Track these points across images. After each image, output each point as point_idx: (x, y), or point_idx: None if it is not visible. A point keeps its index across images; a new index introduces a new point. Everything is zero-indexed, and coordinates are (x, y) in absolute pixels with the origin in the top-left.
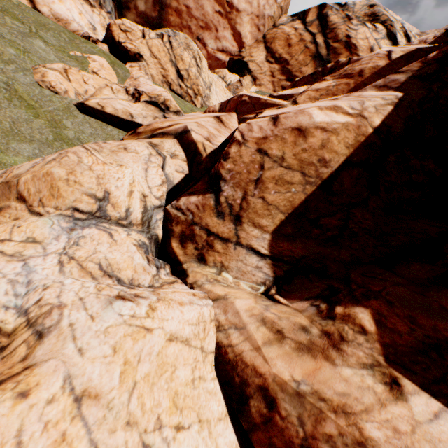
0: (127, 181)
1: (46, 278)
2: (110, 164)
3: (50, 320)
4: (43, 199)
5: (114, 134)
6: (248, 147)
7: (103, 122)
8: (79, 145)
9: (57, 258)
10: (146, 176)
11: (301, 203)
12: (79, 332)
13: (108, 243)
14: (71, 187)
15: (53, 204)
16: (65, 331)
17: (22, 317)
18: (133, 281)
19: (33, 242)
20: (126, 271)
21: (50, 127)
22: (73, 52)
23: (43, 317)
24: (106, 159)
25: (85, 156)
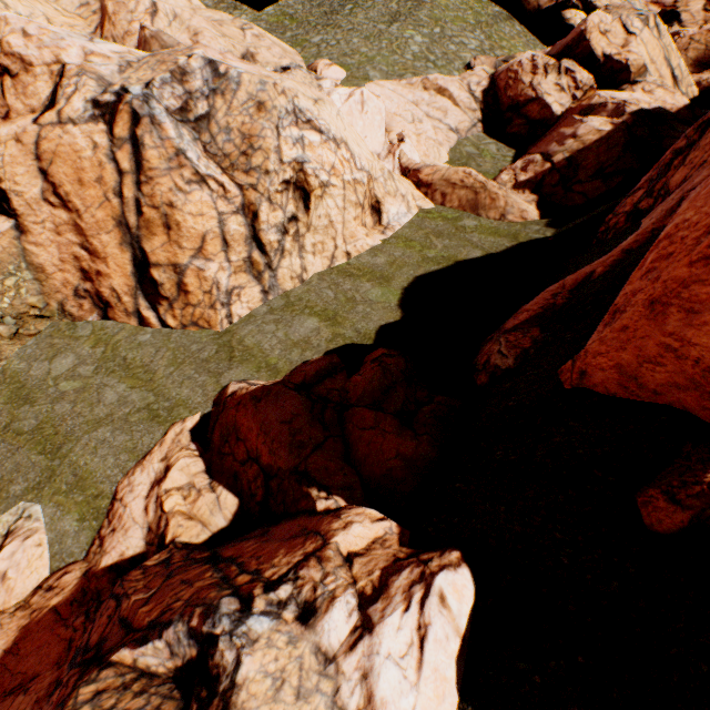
0: None
1: None
2: None
3: None
4: None
5: None
6: (685, 39)
7: None
8: None
9: None
10: None
11: (700, 59)
12: None
13: None
14: None
15: None
16: None
17: None
18: None
19: None
20: None
21: None
22: (571, 11)
23: None
24: None
25: None
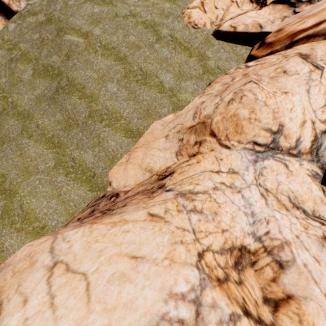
0: (298, 111)
1: (262, 212)
2: (274, 93)
3: (284, 255)
4: (228, 134)
5: (242, 52)
6: None
7: (232, 43)
8: (218, 72)
9: (257, 190)
10: (308, 98)
11: None
12: (315, 275)
13: (285, 174)
14: (251, 125)
15: (236, 138)
16: (303, 271)
17: (257, 242)
18: (313, 212)
19: (233, 173)
20: (307, 203)
21: (199, 62)
22: None
23: (276, 249)
24: (269, 89)
25: (257, 92)
